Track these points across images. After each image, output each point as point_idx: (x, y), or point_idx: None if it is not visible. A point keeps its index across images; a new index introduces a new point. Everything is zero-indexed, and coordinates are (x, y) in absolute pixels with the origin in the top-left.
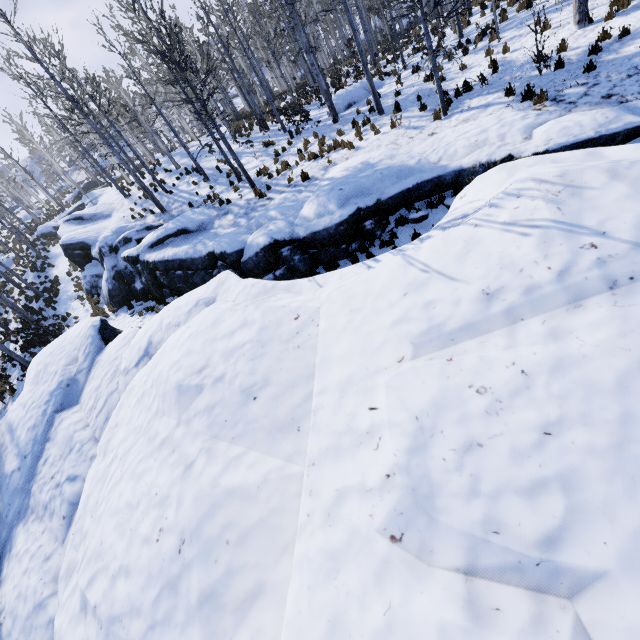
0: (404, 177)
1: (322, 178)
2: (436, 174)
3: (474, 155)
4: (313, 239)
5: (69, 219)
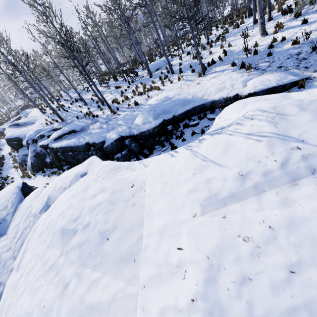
0: (186, 104)
1: (145, 104)
2: (202, 103)
3: (220, 94)
4: (141, 135)
5: (11, 125)
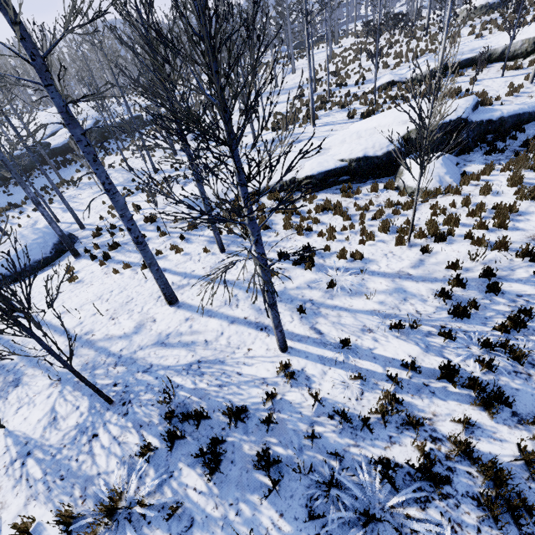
0: None
1: None
2: None
3: None
4: None
5: None
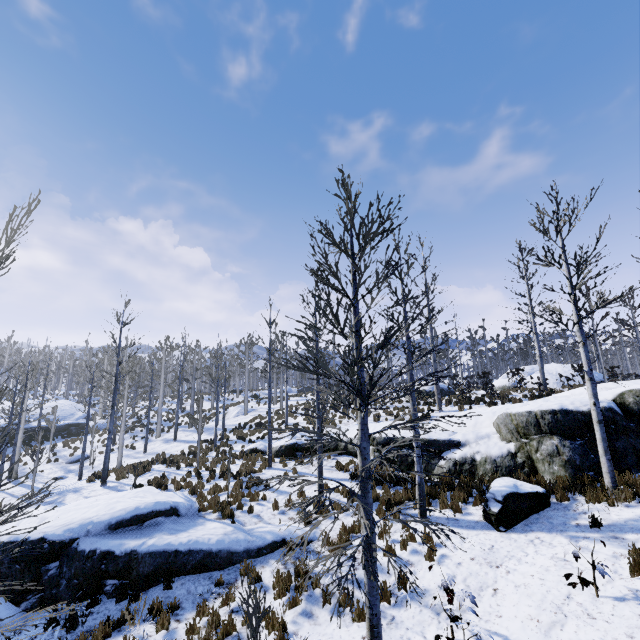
0: None
1: None
2: None
3: None
4: None
5: None
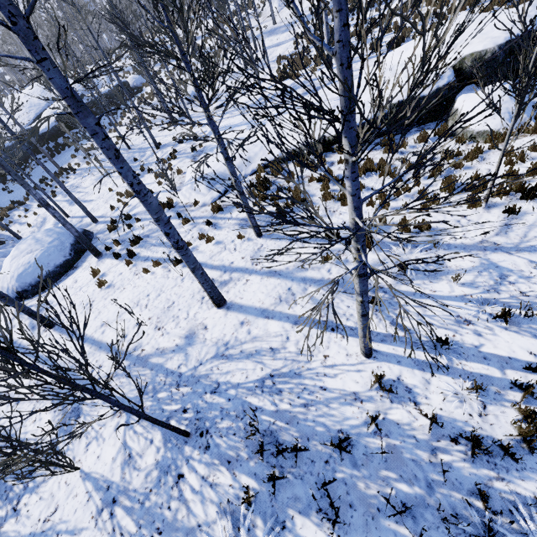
0: None
1: None
2: None
3: None
4: None
5: None
